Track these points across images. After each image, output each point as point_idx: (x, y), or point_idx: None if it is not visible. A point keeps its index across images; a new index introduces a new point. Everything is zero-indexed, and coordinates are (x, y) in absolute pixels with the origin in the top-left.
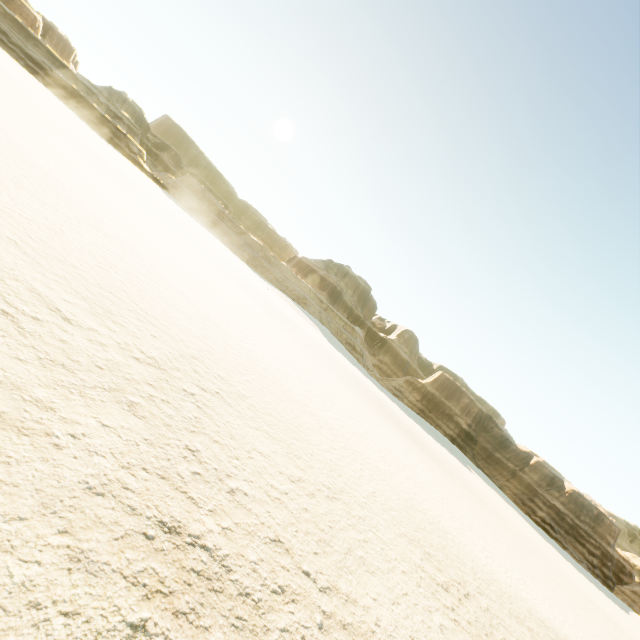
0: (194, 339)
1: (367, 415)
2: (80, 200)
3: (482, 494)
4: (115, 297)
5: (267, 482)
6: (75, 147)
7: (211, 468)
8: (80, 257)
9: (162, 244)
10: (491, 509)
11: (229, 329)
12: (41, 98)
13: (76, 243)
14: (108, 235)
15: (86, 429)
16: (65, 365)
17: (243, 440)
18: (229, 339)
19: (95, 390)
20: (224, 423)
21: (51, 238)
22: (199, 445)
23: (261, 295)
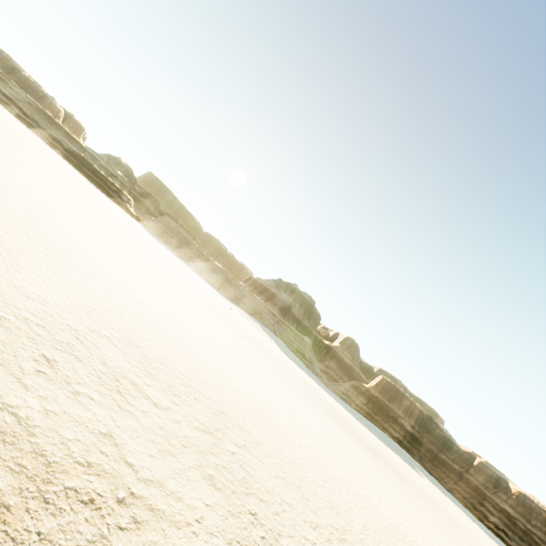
0: (214, 391)
1: (332, 432)
2: (116, 271)
3: (437, 502)
4: (166, 367)
5: (301, 534)
6: (94, 213)
7: (268, 529)
8: (138, 334)
9: (165, 292)
10: (449, 520)
11: (227, 369)
12: (63, 170)
13: (131, 320)
14: (140, 301)
15: (200, 512)
16: (170, 452)
17: (274, 492)
18: (230, 381)
19: (191, 471)
20: (258, 477)
21: (120, 323)
22: (254, 507)
23: (229, 317)
